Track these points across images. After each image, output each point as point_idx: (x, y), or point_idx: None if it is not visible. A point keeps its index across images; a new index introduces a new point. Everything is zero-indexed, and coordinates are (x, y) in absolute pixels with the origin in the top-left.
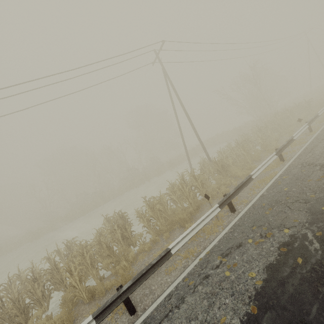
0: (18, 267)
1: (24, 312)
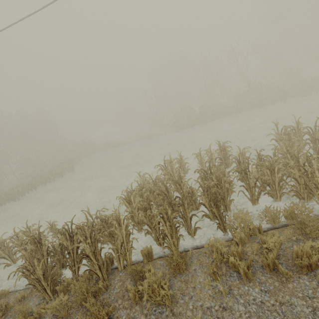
0: (169, 154)
1: (216, 205)
